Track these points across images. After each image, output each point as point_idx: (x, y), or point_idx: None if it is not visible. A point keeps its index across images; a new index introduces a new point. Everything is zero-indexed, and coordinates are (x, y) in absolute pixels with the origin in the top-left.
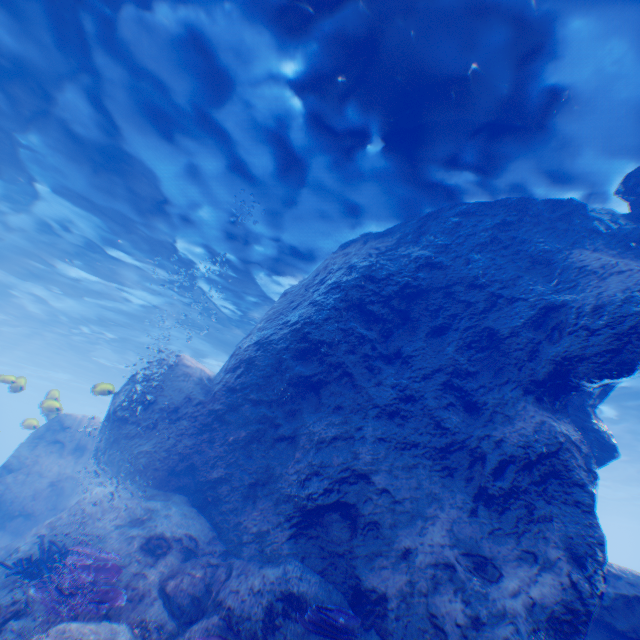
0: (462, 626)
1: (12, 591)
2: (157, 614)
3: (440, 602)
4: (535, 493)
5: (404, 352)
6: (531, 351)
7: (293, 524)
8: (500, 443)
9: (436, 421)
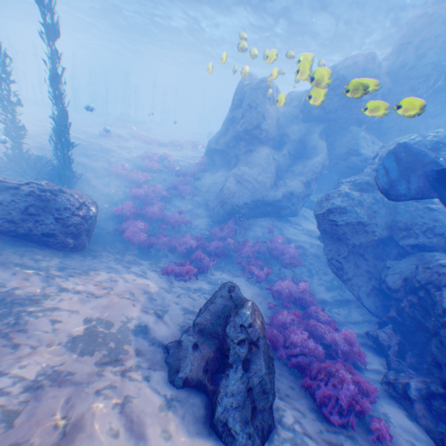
0: None
1: None
2: None
3: None
4: None
5: None
6: None
7: None
8: None
9: None
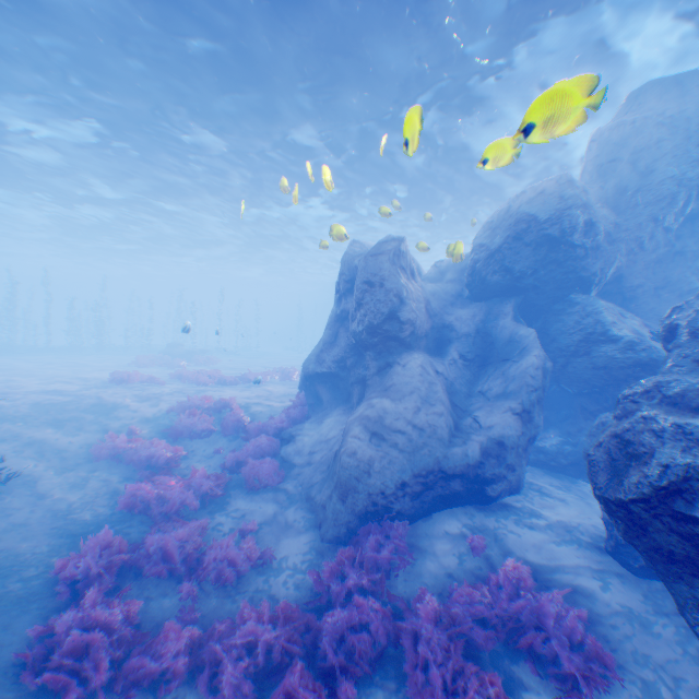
0: None
1: None
2: None
3: None
4: None
5: None
6: None
7: None
8: None
9: None
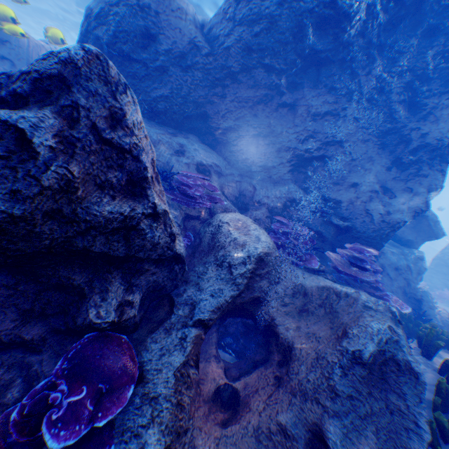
0: (381, 215)
1: None
2: (231, 206)
3: (372, 206)
4: (425, 164)
5: (396, 48)
6: None
7: (292, 166)
8: (424, 135)
9: (390, 113)
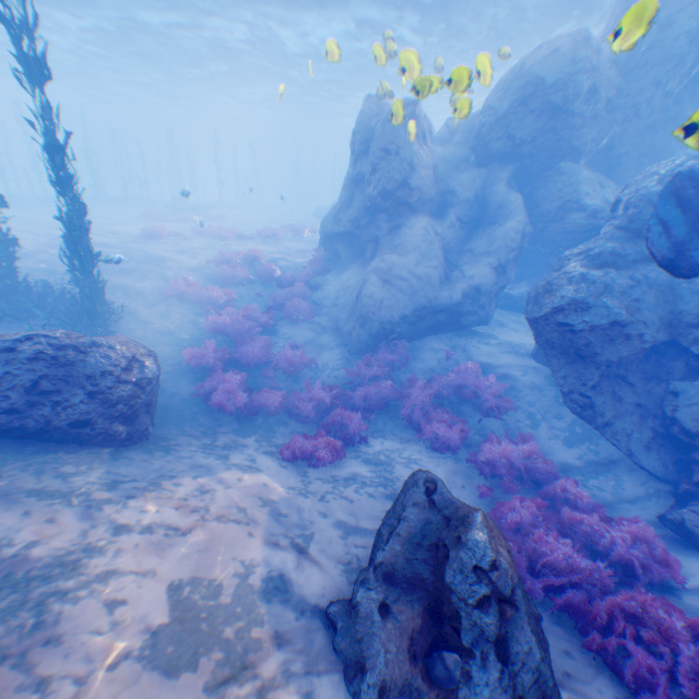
0: None
1: None
2: None
3: None
4: None
5: None
6: None
7: None
8: None
9: None
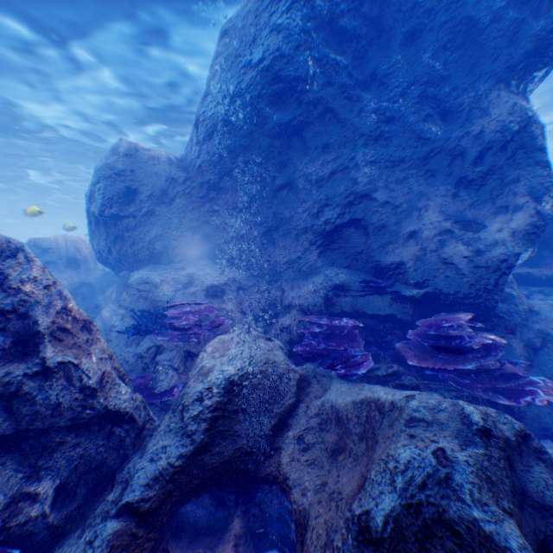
0: (468, 258)
1: (138, 345)
2: (250, 323)
3: (449, 252)
4: (506, 166)
5: (379, 73)
6: (512, 35)
7: (318, 246)
8: (478, 136)
9: (417, 135)
